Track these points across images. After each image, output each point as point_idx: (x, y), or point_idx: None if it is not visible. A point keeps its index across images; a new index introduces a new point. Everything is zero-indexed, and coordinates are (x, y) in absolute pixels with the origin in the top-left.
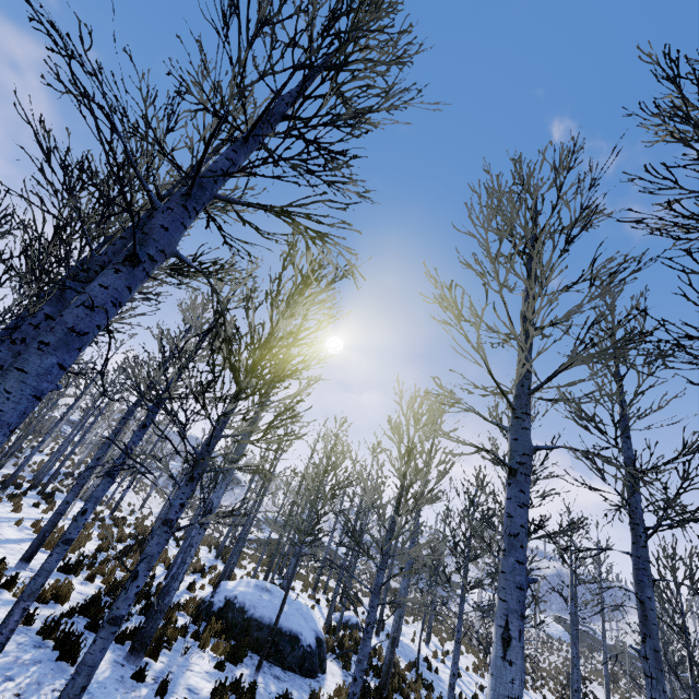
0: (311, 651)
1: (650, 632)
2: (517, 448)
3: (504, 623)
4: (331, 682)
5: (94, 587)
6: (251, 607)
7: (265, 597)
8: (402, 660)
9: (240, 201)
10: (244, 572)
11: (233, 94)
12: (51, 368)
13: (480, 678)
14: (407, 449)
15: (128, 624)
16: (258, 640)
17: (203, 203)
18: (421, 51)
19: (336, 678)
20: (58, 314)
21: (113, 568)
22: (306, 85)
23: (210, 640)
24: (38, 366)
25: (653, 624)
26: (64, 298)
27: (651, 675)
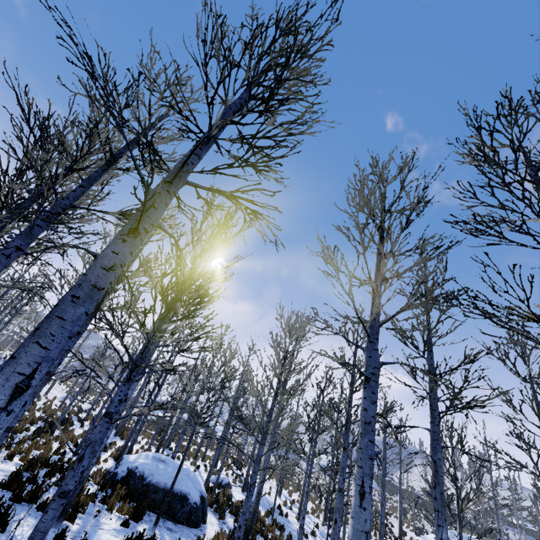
0: (197, 507)
1: (439, 482)
2: (370, 363)
3: (360, 482)
4: (210, 529)
5: (13, 464)
6: (149, 475)
7: (161, 467)
8: (261, 509)
9: (204, 186)
10: (138, 446)
11: (217, 122)
12: (81, 316)
13: (316, 519)
14: (285, 355)
15: (46, 494)
16: (154, 501)
17: (179, 188)
18: (322, 80)
19: (214, 527)
20: (26, 246)
21: (29, 447)
22: (245, 98)
23: (116, 503)
24: (73, 315)
25: (441, 476)
26: (32, 234)
27: (438, 510)
